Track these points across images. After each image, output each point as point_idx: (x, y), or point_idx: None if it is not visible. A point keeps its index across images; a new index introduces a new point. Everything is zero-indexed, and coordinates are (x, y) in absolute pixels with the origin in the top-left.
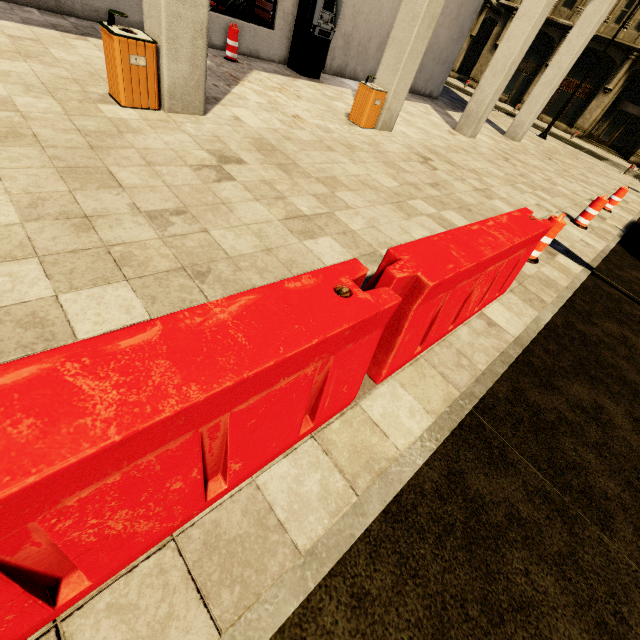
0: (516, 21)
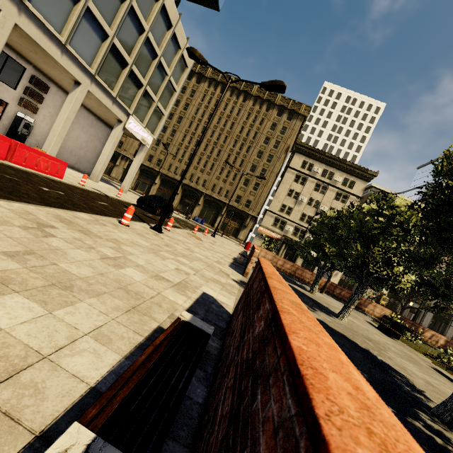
0: (104, 151)
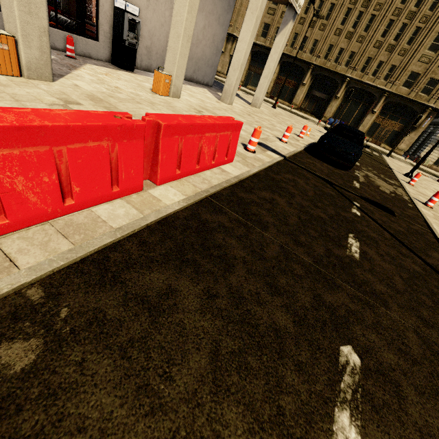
0: (239, 43)
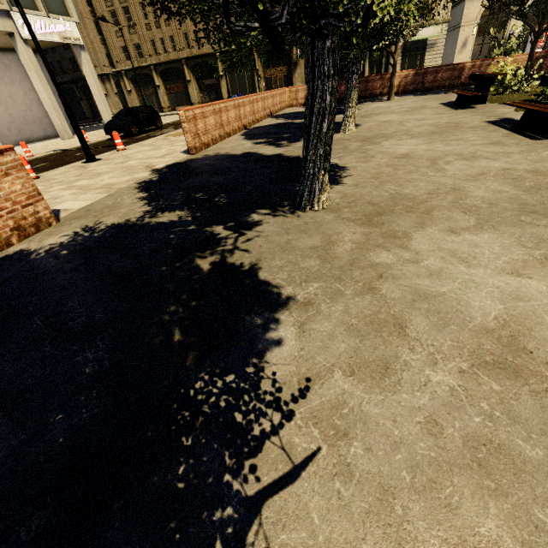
0: (39, 94)
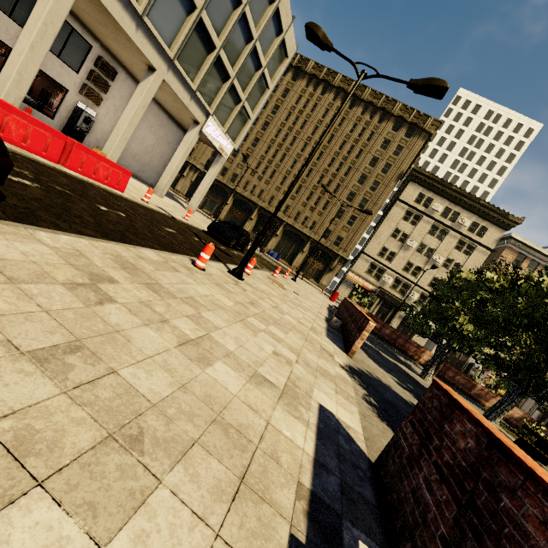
0: (173, 159)
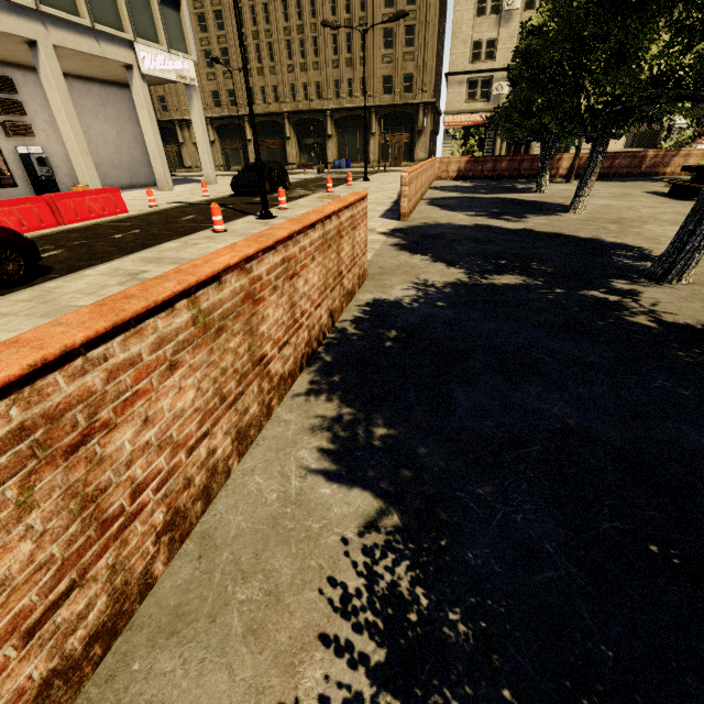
0: (146, 136)
